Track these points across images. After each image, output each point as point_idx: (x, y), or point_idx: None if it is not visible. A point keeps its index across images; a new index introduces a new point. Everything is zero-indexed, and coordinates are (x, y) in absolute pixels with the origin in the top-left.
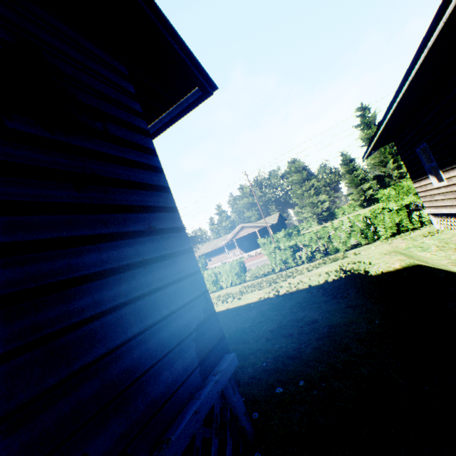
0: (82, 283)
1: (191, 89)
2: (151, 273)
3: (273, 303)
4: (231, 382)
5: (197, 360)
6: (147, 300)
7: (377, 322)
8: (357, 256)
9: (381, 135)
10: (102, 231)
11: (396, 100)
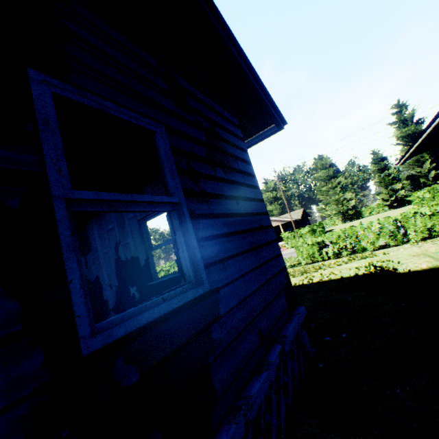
0: (246, 253)
1: (269, 126)
2: (264, 251)
3: (309, 288)
4: (301, 324)
5: (286, 304)
6: (265, 266)
7: (403, 304)
8: (386, 256)
9: (417, 147)
10: (247, 227)
11: (433, 123)
